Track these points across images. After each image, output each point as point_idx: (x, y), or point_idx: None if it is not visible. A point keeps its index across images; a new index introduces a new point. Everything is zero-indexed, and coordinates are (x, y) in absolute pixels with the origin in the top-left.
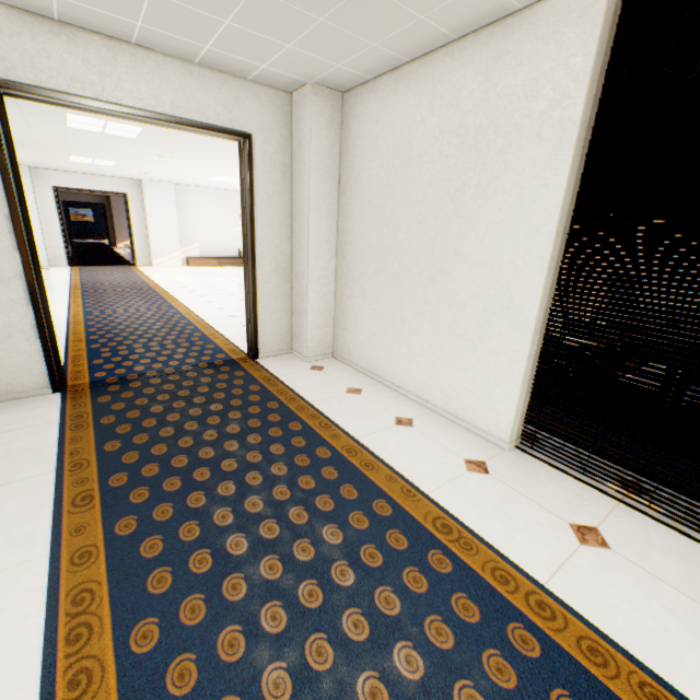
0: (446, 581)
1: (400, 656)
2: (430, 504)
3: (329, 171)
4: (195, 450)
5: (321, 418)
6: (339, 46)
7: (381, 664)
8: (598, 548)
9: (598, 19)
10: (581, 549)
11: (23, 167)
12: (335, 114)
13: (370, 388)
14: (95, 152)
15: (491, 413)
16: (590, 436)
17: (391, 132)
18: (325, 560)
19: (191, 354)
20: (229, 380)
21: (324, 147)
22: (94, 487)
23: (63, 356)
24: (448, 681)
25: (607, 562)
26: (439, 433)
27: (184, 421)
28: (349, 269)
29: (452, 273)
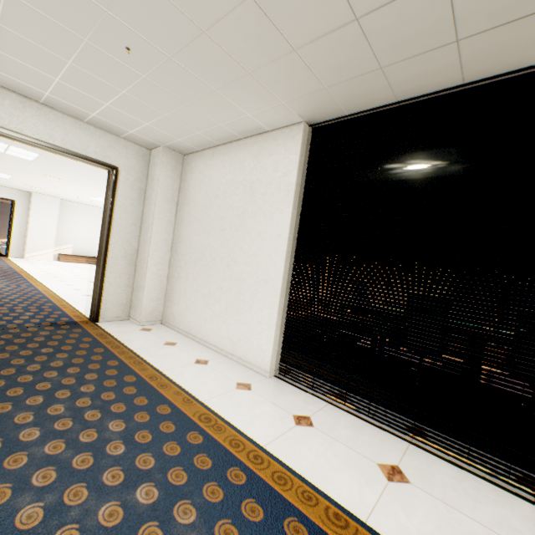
0: (195, 448)
1: (142, 491)
2: (201, 406)
3: (171, 196)
4: (15, 376)
5: (136, 358)
6: (178, 129)
7: (125, 497)
8: (306, 426)
9: (300, 141)
10: (295, 427)
11: None
12: (178, 165)
13: (183, 342)
14: None
15: (260, 352)
16: (314, 362)
17: (209, 179)
18: (104, 440)
19: (38, 316)
20: (66, 333)
21: (169, 182)
22: None
23: None
24: (173, 502)
25: (309, 433)
26: (225, 368)
27: (12, 358)
28: (179, 259)
29: (239, 261)
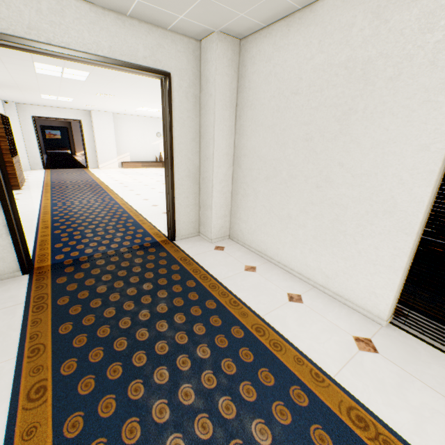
0: None
1: None
2: (339, 391)
3: (229, 100)
4: (132, 331)
5: (229, 296)
6: None
7: None
8: None
9: None
10: None
11: (11, 103)
12: (234, 56)
13: (262, 266)
14: (58, 91)
15: (370, 295)
16: None
17: (282, 68)
18: None
19: (127, 238)
20: (155, 260)
21: (225, 82)
22: (47, 376)
23: (34, 240)
24: None
25: None
26: (325, 309)
27: (123, 301)
28: (243, 175)
29: (336, 181)
